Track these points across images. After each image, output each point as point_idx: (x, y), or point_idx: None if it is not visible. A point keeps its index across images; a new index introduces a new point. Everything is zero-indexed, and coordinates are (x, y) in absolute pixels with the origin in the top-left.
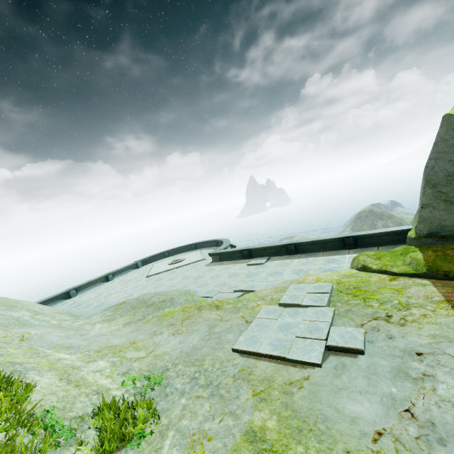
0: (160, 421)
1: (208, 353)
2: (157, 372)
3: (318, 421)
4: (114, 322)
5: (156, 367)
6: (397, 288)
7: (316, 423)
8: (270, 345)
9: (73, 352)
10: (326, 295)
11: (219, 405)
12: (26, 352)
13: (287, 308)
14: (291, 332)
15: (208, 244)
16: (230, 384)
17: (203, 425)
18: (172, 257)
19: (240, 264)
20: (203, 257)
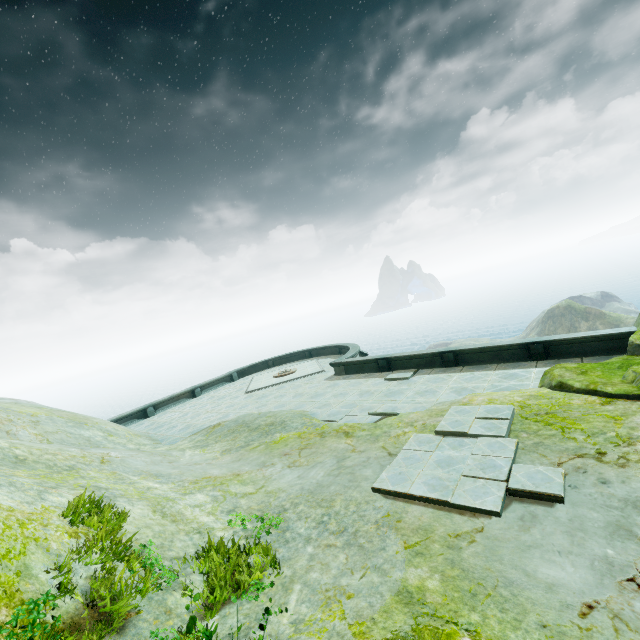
0: (282, 572)
1: (339, 492)
2: (271, 513)
3: (498, 585)
4: (209, 449)
5: (270, 507)
6: (613, 415)
7: (496, 588)
8: (426, 485)
9: (163, 482)
10: (505, 422)
11: (359, 557)
12: (109, 477)
13: (447, 438)
14: (455, 469)
15: (327, 351)
16: (372, 533)
17: (339, 580)
18: (277, 367)
19: (374, 378)
20: (321, 368)
